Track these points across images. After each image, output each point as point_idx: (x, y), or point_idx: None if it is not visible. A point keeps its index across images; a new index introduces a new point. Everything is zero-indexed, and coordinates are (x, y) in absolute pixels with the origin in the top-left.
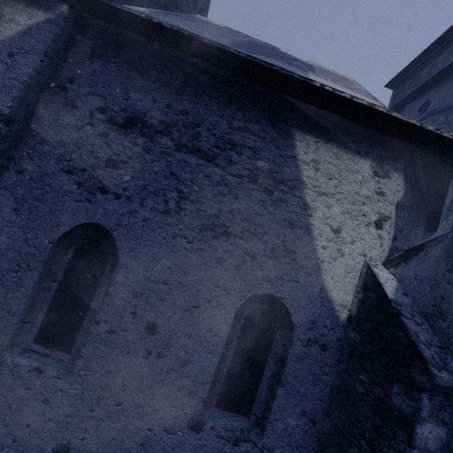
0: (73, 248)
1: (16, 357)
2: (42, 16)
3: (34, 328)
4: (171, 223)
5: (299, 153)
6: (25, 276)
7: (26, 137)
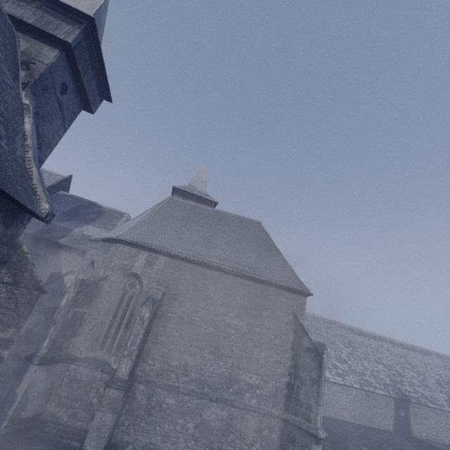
0: None
1: None
2: None
3: None
4: None
5: (61, 256)
6: None
7: None
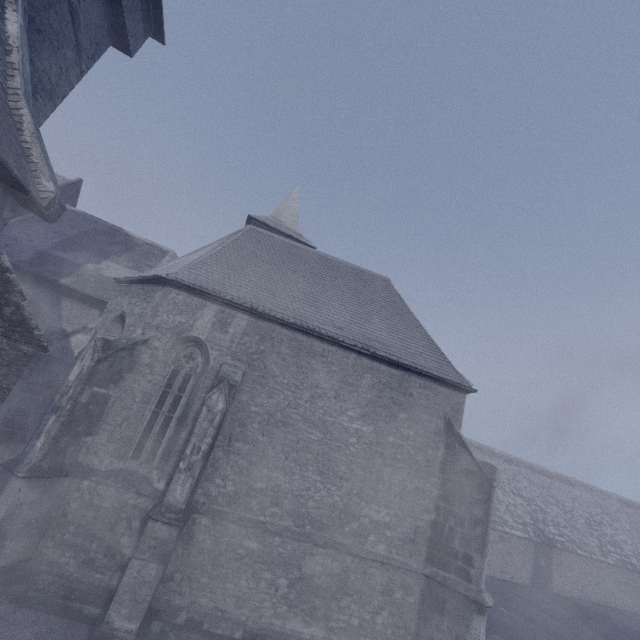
0: None
1: None
2: None
3: None
4: None
5: (63, 306)
6: None
7: None
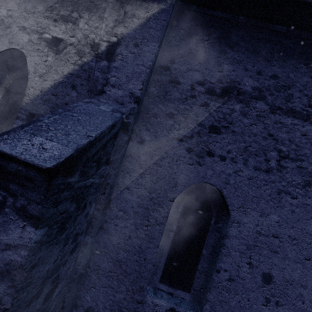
0: (182, 202)
1: (154, 298)
2: (156, 8)
3: (158, 270)
4: (274, 180)
5: None
6: (154, 229)
7: (142, 112)
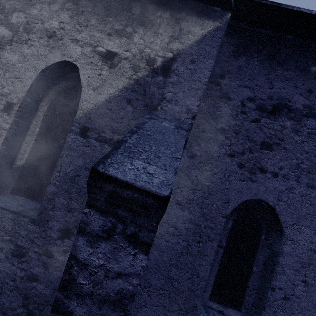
0: (231, 218)
1: None
2: (212, 25)
3: (208, 287)
4: None
5: None
6: (206, 246)
7: (192, 127)
